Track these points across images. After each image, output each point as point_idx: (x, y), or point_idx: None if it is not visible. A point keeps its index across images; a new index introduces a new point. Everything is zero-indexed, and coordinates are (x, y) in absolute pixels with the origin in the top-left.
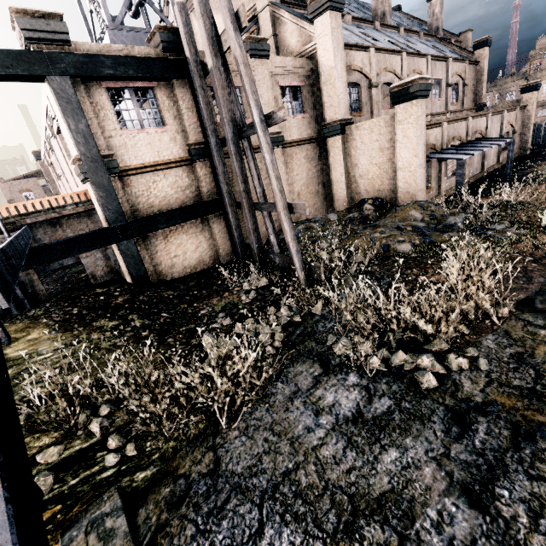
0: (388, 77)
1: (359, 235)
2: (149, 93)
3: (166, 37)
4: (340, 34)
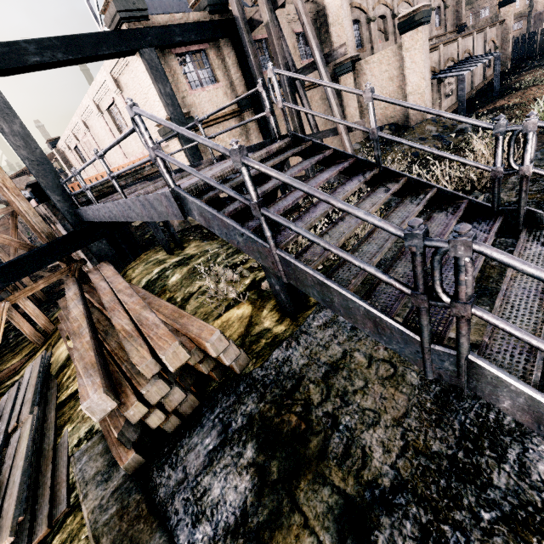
0: (381, 9)
1: (390, 151)
2: (202, 55)
3: (211, 0)
4: None
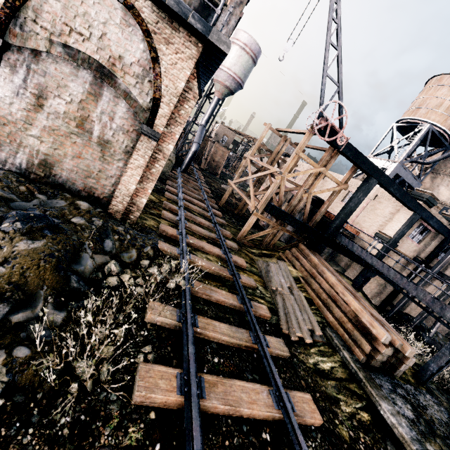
0: None
1: None
2: (427, 230)
3: None
4: None
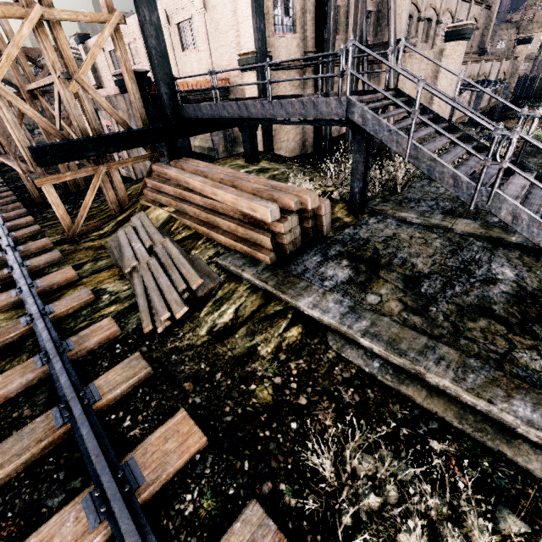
0: (430, 13)
1: None
2: (290, 3)
3: None
4: None
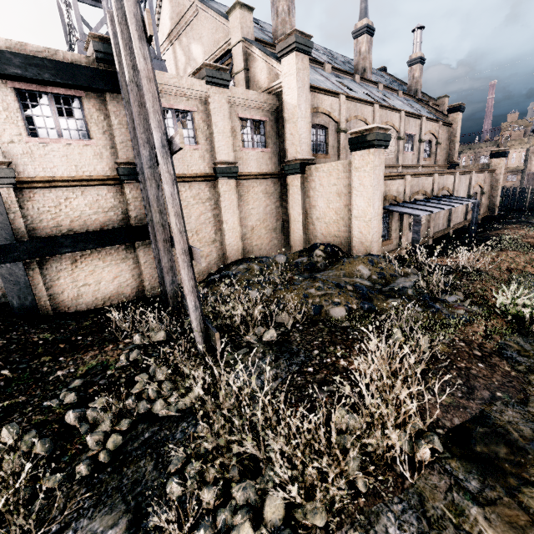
0: (359, 125)
1: (294, 288)
2: (75, 102)
3: (102, 47)
4: (307, 76)
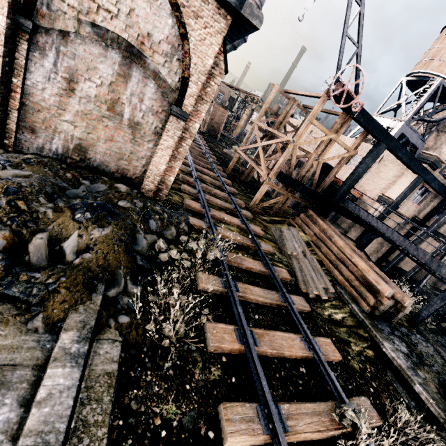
0: None
1: None
2: (427, 192)
3: None
4: None
